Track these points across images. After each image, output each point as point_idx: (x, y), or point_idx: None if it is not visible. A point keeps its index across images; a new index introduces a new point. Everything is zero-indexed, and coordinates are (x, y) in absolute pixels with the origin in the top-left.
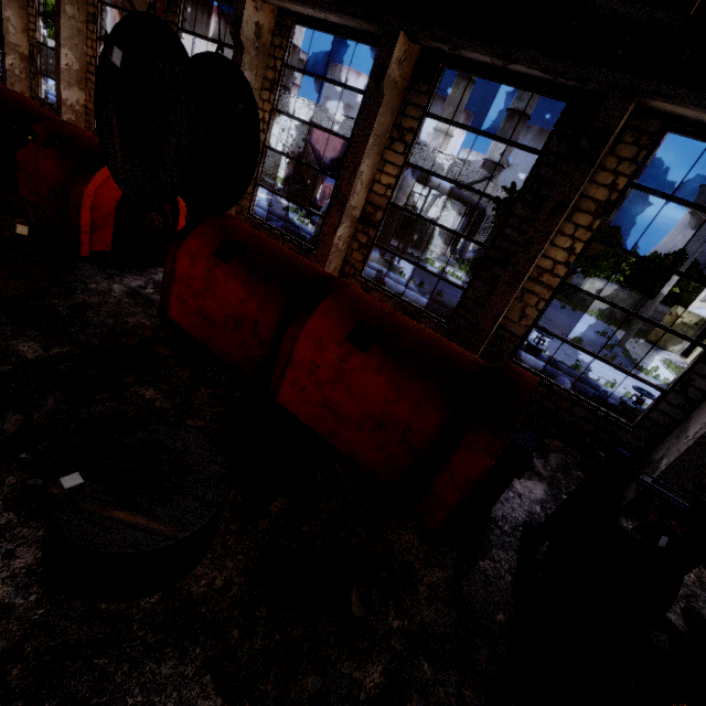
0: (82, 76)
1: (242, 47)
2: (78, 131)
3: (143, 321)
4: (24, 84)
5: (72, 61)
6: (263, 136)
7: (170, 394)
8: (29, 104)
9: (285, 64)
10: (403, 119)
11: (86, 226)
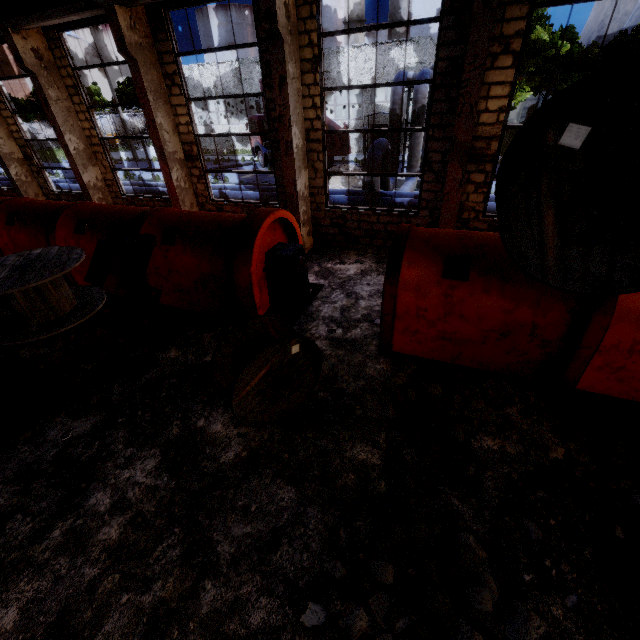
0: (89, 153)
1: (279, 40)
2: (178, 213)
3: (380, 367)
4: (33, 186)
5: (76, 143)
6: (319, 123)
7: (500, 433)
8: (108, 209)
9: (322, 34)
10: (503, 27)
11: (258, 302)
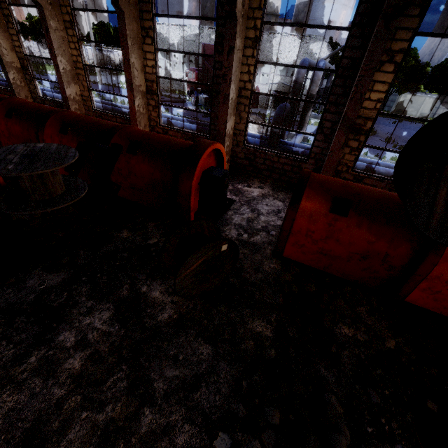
0: (73, 73)
1: (234, 20)
2: (141, 132)
3: (273, 266)
4: (25, 90)
5: (65, 64)
6: (250, 85)
7: (353, 325)
8: (87, 119)
9: (264, 22)
10: (392, 43)
11: (192, 206)
